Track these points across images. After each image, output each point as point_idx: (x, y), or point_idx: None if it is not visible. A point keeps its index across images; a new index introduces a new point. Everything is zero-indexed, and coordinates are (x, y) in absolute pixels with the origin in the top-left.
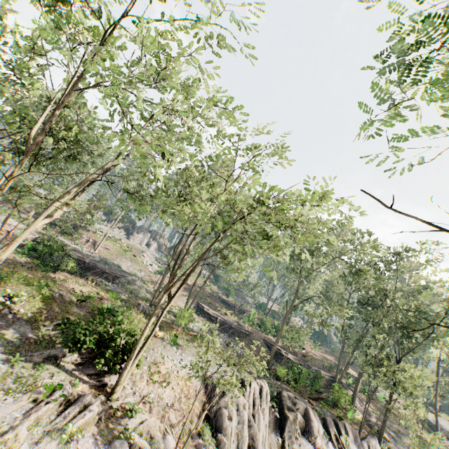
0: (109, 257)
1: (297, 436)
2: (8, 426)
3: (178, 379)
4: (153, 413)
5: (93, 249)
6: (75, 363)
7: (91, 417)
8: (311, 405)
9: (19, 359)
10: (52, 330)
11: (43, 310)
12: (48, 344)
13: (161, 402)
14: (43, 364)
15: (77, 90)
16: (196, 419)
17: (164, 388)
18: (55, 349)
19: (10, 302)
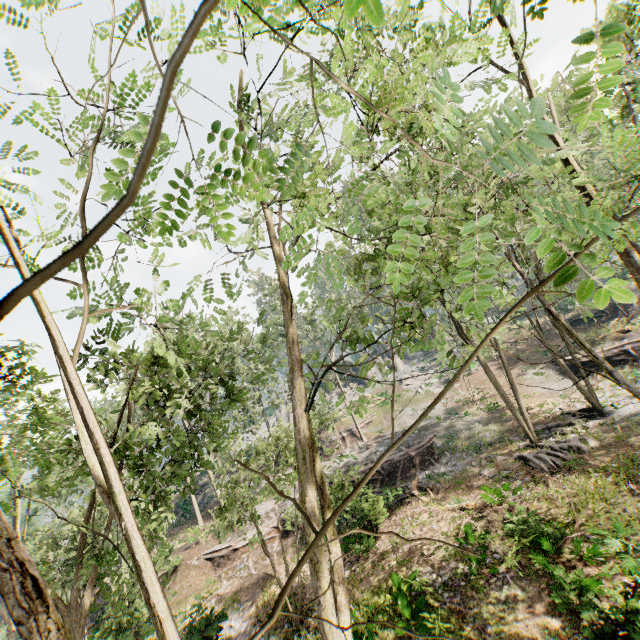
0: (383, 431)
1: None
2: None
3: None
4: None
5: (358, 440)
6: None
7: None
8: None
9: None
10: None
11: None
12: None
13: None
14: None
15: None
16: None
17: None
18: None
19: None
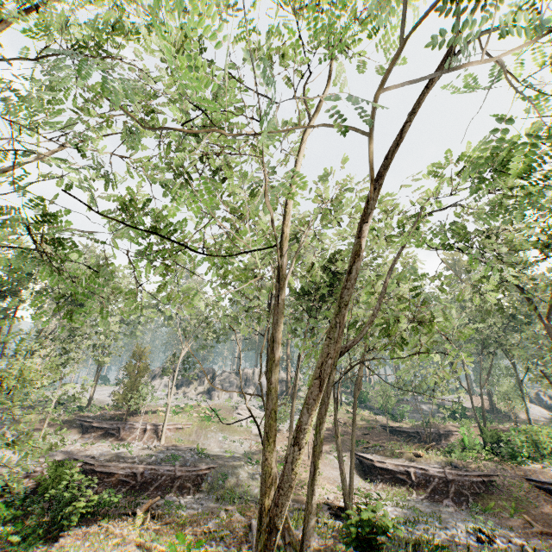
0: (185, 442)
1: None
2: None
3: None
4: None
5: (157, 440)
6: None
7: None
8: None
9: None
10: None
11: None
12: None
13: None
14: None
15: None
16: None
17: None
18: None
19: None
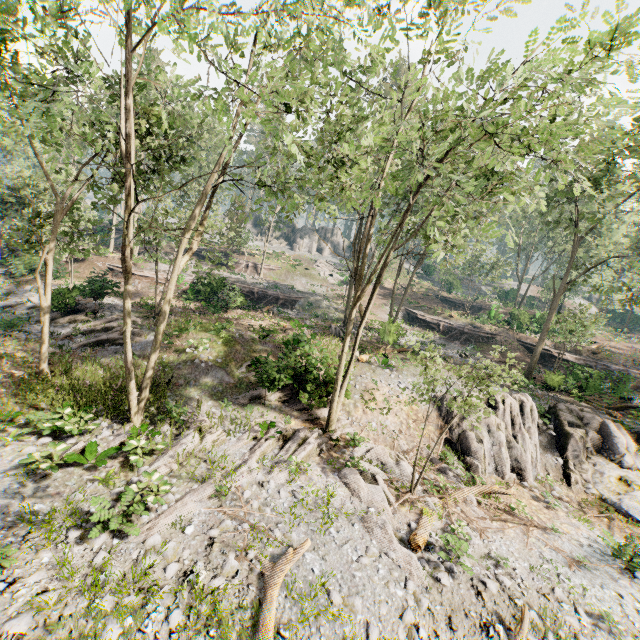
0: (277, 280)
1: (589, 455)
2: (240, 461)
3: (400, 404)
4: (380, 441)
5: (257, 274)
6: (280, 401)
7: (312, 449)
8: (612, 418)
9: (227, 403)
10: (246, 372)
11: (229, 354)
12: (248, 386)
13: (385, 430)
14: (250, 405)
15: (127, 47)
16: (433, 444)
17: (385, 415)
18: (255, 390)
19: (196, 352)
